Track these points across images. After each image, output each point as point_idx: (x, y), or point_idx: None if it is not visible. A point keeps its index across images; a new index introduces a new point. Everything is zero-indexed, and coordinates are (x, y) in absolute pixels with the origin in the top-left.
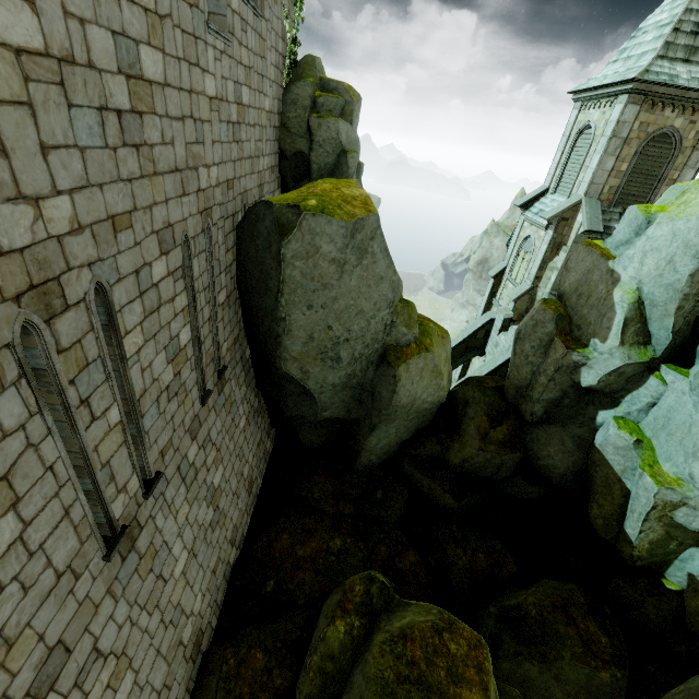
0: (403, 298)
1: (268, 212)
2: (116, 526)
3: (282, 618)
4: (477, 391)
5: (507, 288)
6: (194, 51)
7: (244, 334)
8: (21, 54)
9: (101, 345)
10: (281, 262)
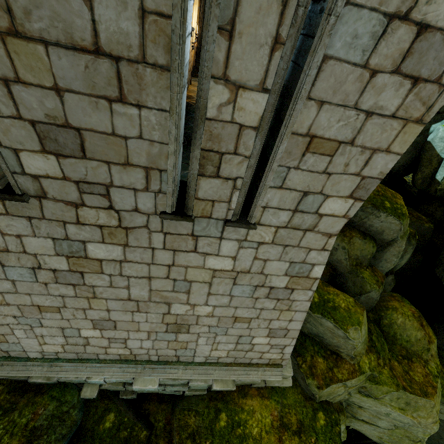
0: None
1: None
2: None
3: None
4: None
5: None
6: None
7: None
8: None
9: None
10: None
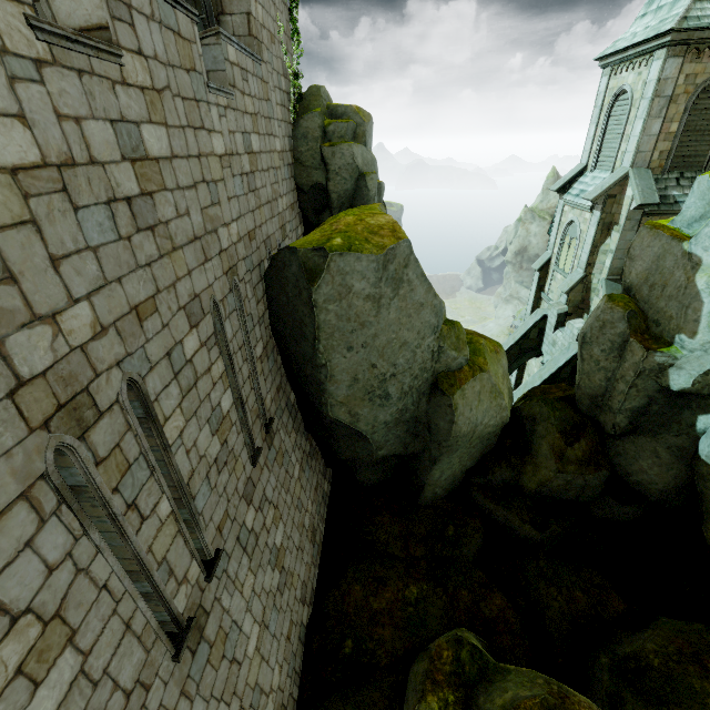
0: (447, 319)
1: (293, 258)
2: (181, 621)
3: (366, 684)
4: (544, 406)
5: (555, 280)
6: (198, 115)
7: (286, 379)
8: (17, 172)
9: (141, 442)
10: (313, 309)
